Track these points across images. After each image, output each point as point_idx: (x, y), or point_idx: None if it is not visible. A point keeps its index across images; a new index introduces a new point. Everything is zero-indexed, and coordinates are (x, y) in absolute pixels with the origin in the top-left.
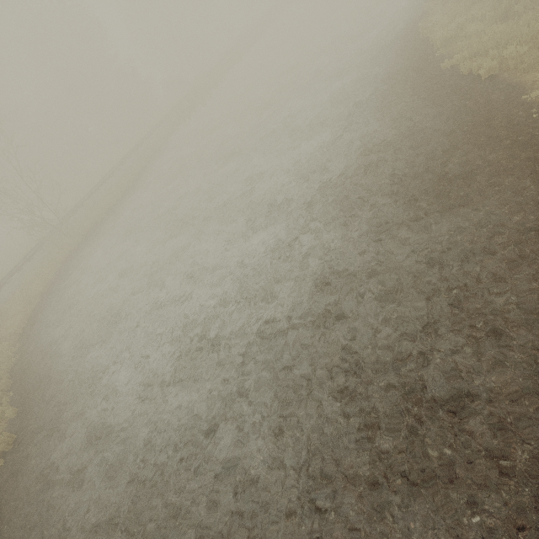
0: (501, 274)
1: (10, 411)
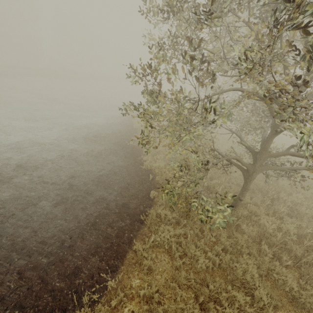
0: (83, 158)
1: None
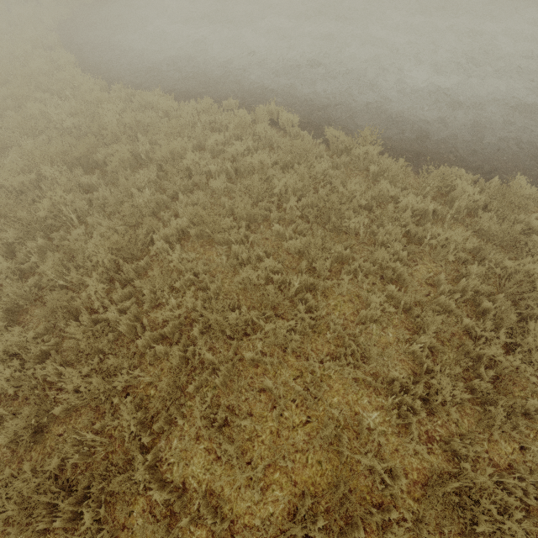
0: None
1: (231, 100)
